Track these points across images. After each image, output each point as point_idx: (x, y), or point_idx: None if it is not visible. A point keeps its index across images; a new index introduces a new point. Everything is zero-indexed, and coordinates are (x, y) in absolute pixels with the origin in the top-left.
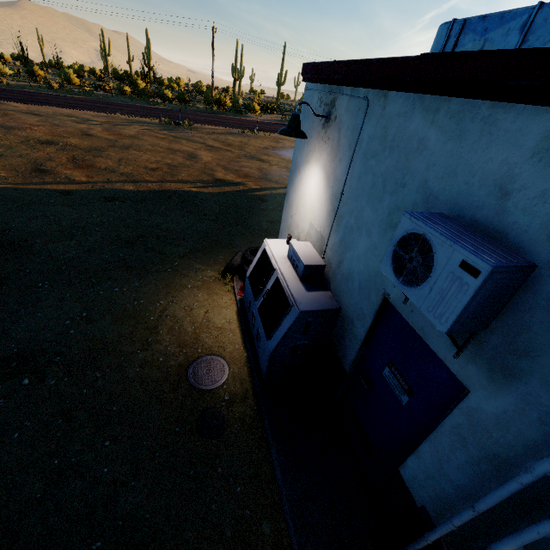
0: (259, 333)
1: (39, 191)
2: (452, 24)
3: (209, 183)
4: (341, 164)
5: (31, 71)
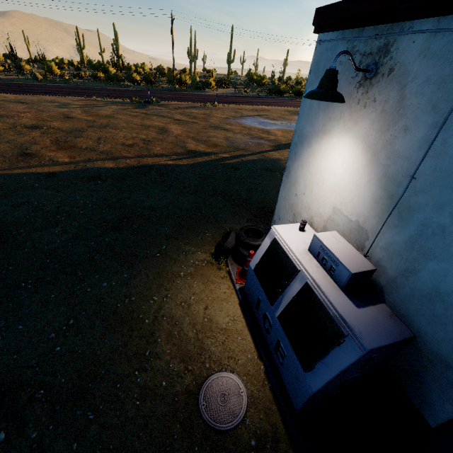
0: (283, 349)
1: (24, 175)
2: None
3: (182, 155)
4: (409, 134)
5: (19, 66)
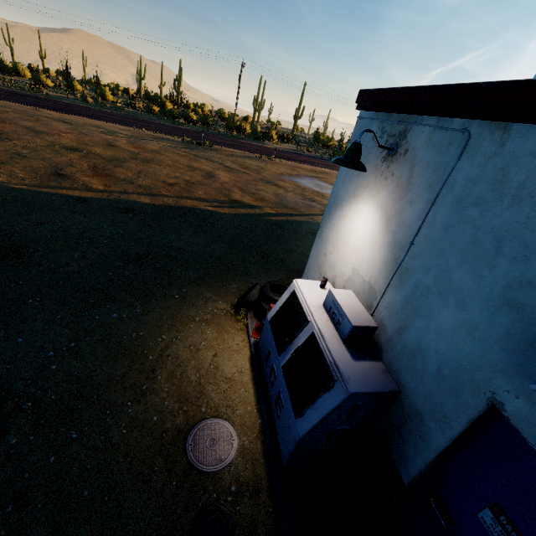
0: (282, 400)
1: (53, 195)
2: None
3: (225, 203)
4: (413, 207)
5: (71, 85)
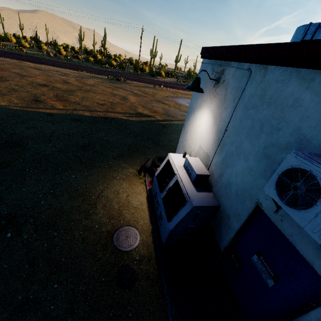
0: (162, 215)
1: (34, 112)
2: (309, 26)
3: (133, 114)
4: (226, 111)
5: (39, 46)
